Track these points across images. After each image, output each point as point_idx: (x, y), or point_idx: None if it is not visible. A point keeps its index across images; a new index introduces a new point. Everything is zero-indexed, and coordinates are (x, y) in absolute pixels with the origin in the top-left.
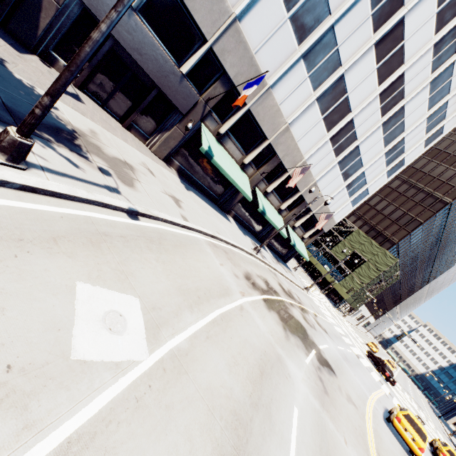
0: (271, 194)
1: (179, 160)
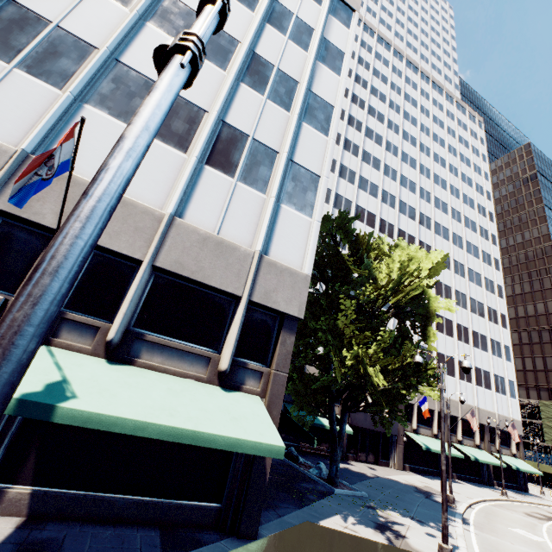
0: (463, 439)
1: (406, 462)
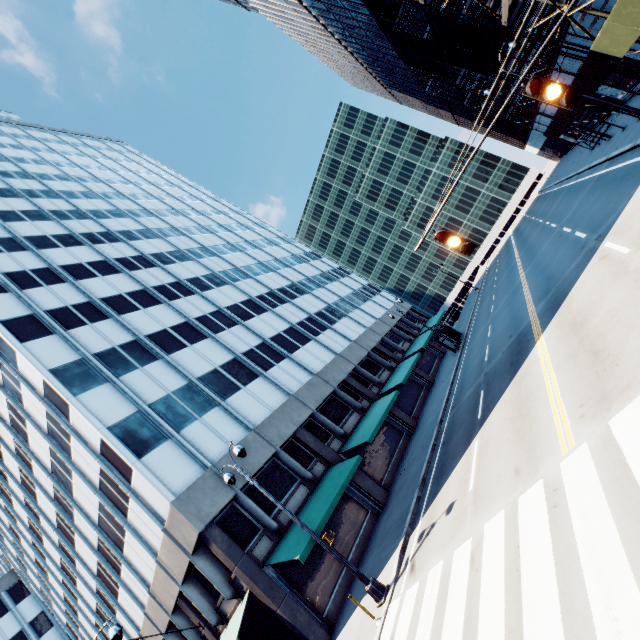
0: None
1: None
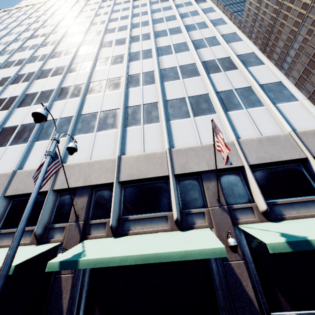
0: (132, 222)
1: None
